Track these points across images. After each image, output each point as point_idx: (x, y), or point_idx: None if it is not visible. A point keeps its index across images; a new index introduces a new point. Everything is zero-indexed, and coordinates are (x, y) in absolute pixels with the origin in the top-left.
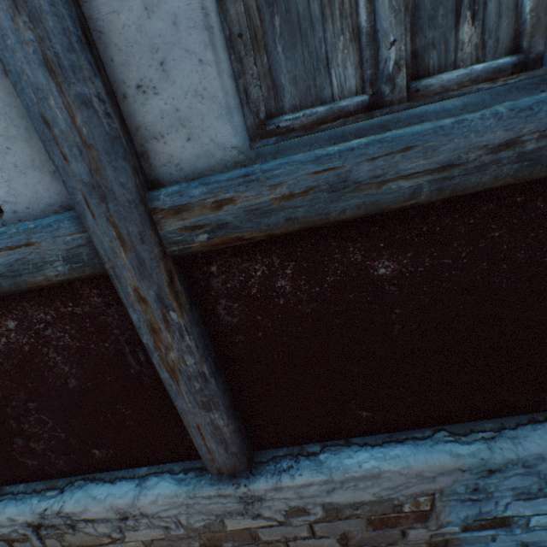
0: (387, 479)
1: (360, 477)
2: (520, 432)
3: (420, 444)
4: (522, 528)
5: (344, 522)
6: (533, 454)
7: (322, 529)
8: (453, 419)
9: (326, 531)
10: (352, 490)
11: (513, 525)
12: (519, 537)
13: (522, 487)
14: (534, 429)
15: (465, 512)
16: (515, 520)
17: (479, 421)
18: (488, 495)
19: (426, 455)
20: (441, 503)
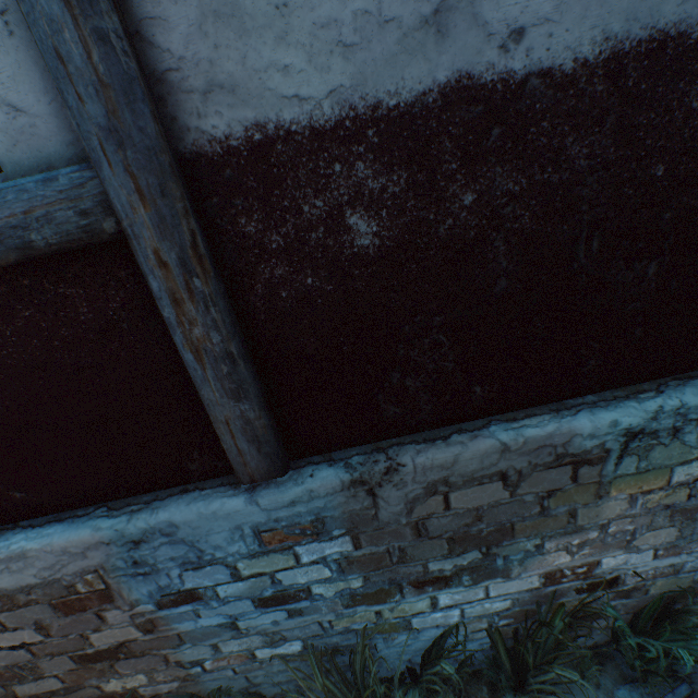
0: (38, 558)
1: (7, 558)
2: (166, 503)
3: (76, 522)
4: (218, 600)
5: (29, 610)
6: (163, 522)
7: (11, 620)
8: (115, 494)
9: (17, 621)
10: (10, 573)
11: (206, 597)
12: (222, 610)
13: (182, 557)
14: (179, 499)
15: (146, 588)
16: (204, 593)
17: (141, 495)
18: (154, 567)
19: (74, 531)
20: (114, 580)
